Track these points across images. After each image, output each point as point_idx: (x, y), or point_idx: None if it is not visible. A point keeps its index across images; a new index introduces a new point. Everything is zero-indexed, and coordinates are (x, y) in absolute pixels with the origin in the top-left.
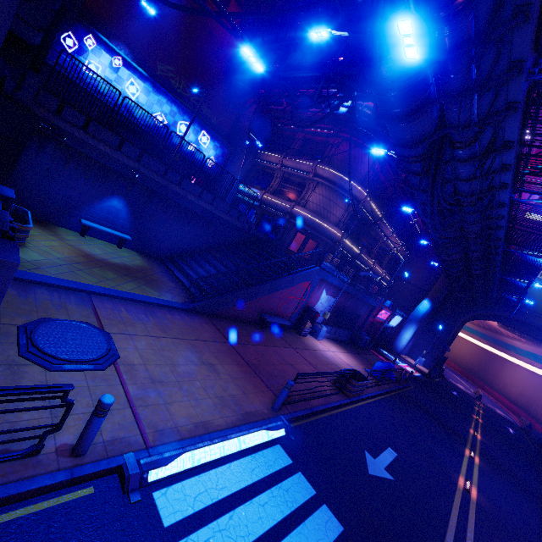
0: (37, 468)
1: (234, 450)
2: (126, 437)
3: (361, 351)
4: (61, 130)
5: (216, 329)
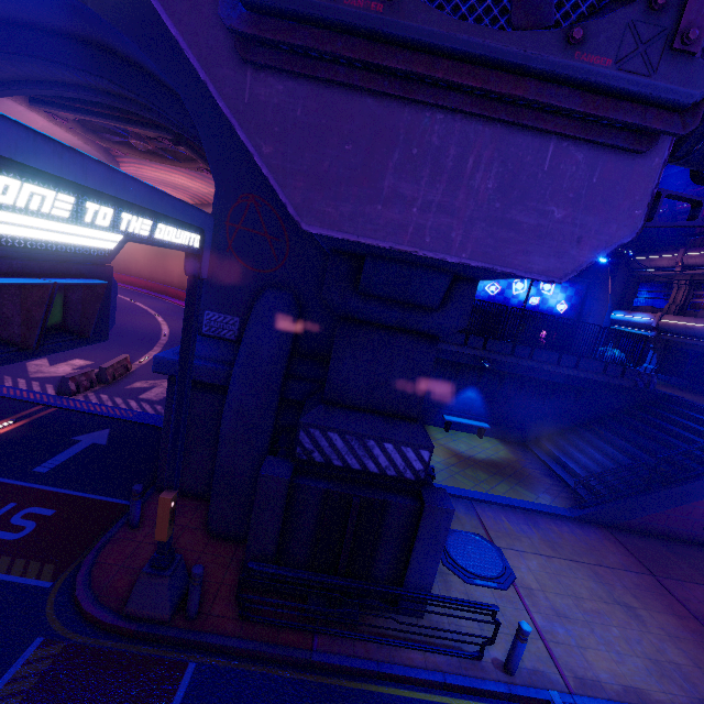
0: (484, 672)
1: None
2: (545, 672)
3: None
4: None
5: (625, 549)
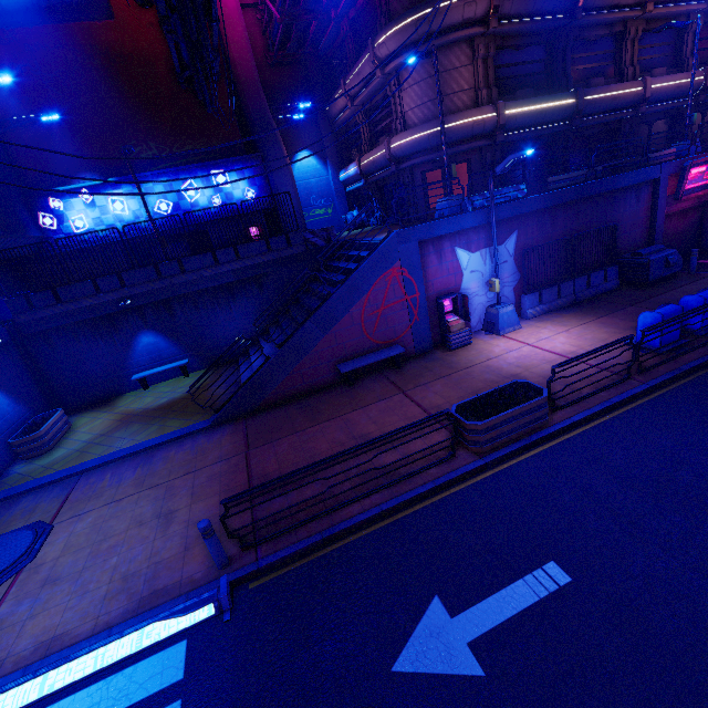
0: None
1: (74, 677)
2: None
3: (657, 289)
4: (47, 319)
5: (243, 434)
